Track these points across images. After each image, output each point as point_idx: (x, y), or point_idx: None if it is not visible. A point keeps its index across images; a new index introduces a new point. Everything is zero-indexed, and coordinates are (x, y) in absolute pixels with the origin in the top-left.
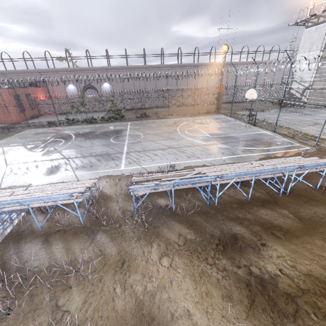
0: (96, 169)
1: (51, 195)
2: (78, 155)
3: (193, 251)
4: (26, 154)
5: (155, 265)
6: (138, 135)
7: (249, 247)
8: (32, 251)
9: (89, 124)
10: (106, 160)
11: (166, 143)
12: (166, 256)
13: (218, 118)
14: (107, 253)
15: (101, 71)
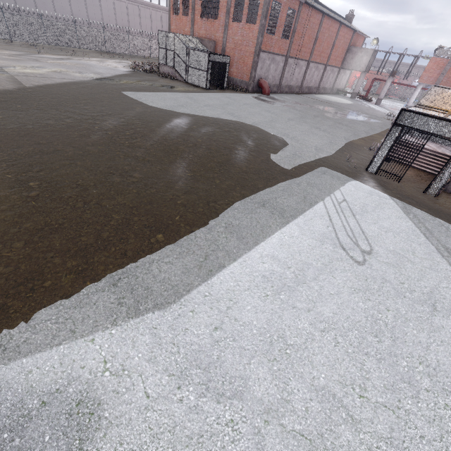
0: None
1: None
2: None
3: None
4: None
5: None
6: None
7: None
8: None
9: None
10: None
11: None
12: None
13: None
14: None
15: None
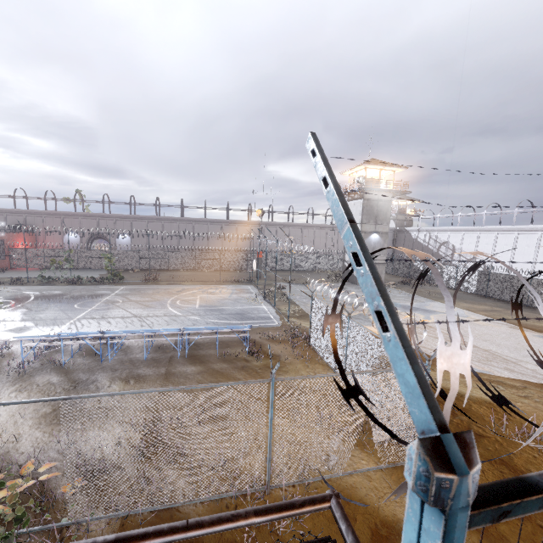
0: (23, 332)
1: None
2: (17, 318)
3: (46, 389)
4: None
5: (3, 395)
6: (116, 301)
7: (96, 387)
8: None
9: (70, 285)
10: (45, 325)
11: (137, 311)
12: (19, 391)
13: (240, 288)
14: None
15: (119, 219)
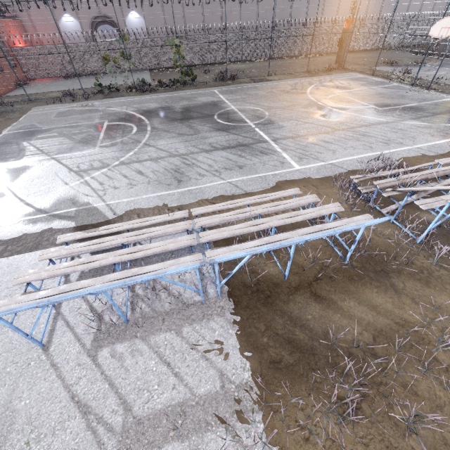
0: (255, 172)
1: (295, 221)
2: (192, 149)
3: None
4: (91, 152)
5: None
6: (255, 110)
7: None
8: (313, 316)
9: (144, 94)
10: (254, 155)
11: (321, 122)
12: None
13: (356, 78)
14: (442, 305)
15: None
